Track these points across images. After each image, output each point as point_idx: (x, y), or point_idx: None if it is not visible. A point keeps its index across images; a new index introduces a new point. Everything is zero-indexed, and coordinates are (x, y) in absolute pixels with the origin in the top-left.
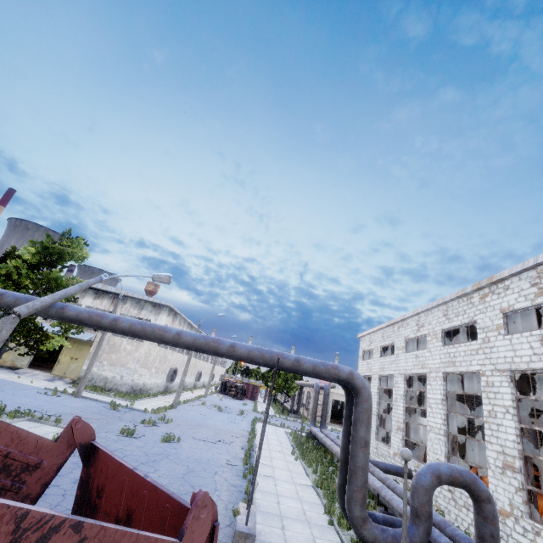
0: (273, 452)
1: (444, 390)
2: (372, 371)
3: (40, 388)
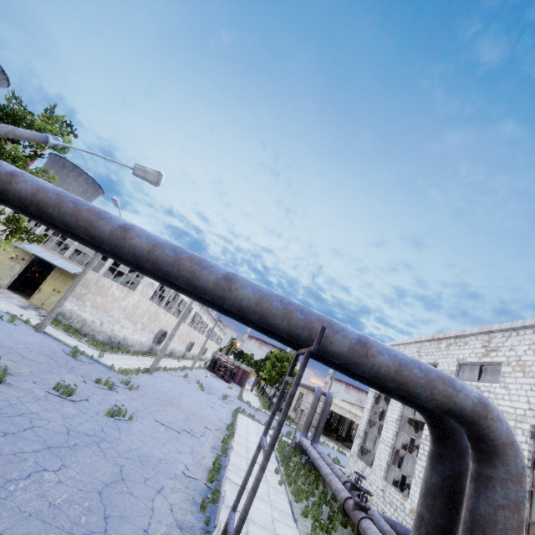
0: None
1: (529, 452)
2: None
3: (1, 310)
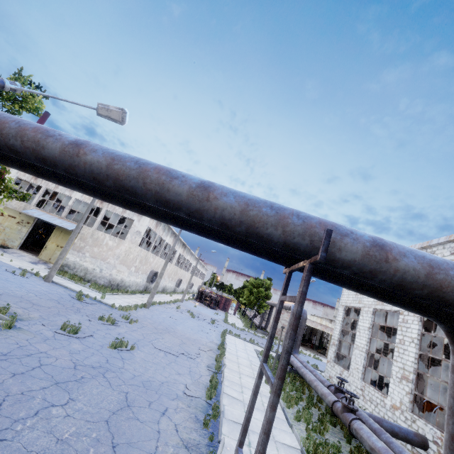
0: (244, 377)
1: None
2: (363, 303)
3: (14, 267)
